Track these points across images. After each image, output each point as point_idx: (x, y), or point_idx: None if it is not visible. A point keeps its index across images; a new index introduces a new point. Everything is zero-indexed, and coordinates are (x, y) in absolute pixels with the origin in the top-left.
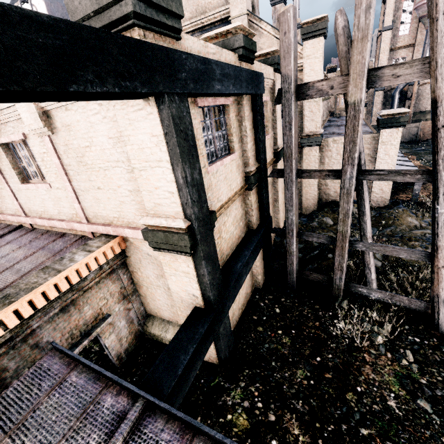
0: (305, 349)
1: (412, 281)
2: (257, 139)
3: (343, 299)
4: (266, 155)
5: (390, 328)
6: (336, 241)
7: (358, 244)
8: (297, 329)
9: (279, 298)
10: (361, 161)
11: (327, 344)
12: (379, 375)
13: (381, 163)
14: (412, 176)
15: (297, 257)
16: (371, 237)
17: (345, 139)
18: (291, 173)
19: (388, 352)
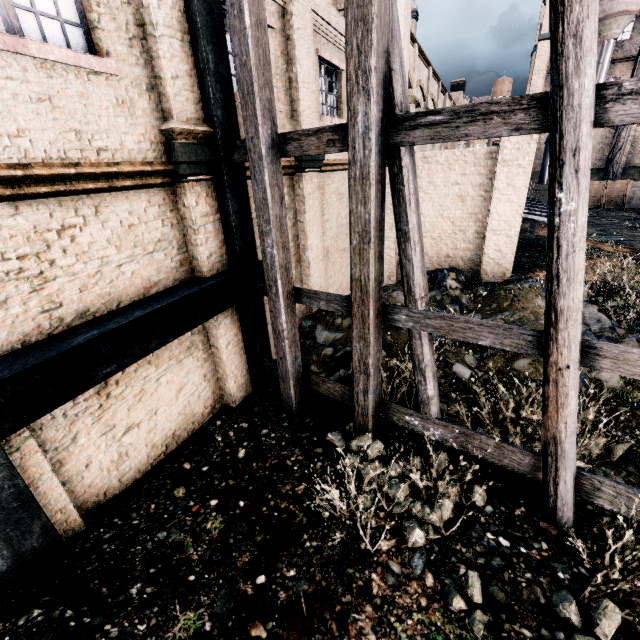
0: (243, 552)
1: (517, 407)
2: (200, 65)
3: (376, 437)
4: (235, 116)
5: (452, 509)
6: (352, 304)
7: (399, 314)
8: (252, 498)
9: (260, 429)
10: (393, 92)
11: (300, 540)
12: (386, 639)
13: (501, 201)
14: (504, 119)
15: (298, 346)
16: (425, 298)
17: (346, 17)
18: (258, 138)
19: (430, 572)
